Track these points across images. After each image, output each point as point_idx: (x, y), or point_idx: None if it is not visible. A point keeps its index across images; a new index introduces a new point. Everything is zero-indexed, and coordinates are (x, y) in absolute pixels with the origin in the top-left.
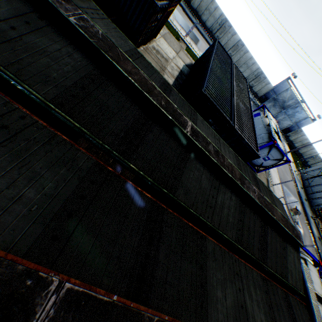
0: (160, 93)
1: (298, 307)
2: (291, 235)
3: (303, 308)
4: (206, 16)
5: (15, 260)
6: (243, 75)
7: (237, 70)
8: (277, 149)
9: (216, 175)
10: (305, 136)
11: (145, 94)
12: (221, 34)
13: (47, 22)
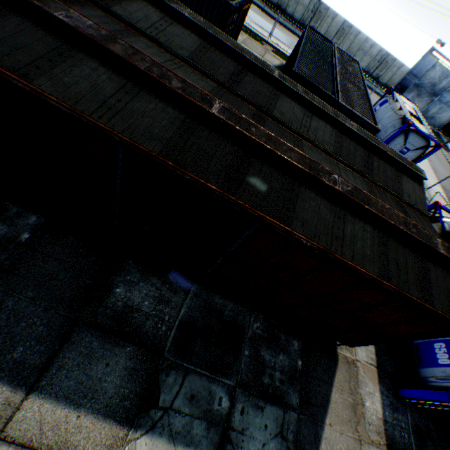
0: (249, 53)
1: (415, 214)
2: (406, 166)
3: (423, 219)
4: (291, 7)
5: (202, 90)
6: (351, 58)
7: (341, 53)
8: (417, 133)
9: (308, 110)
10: None
11: (238, 52)
12: (317, 23)
13: (173, 21)
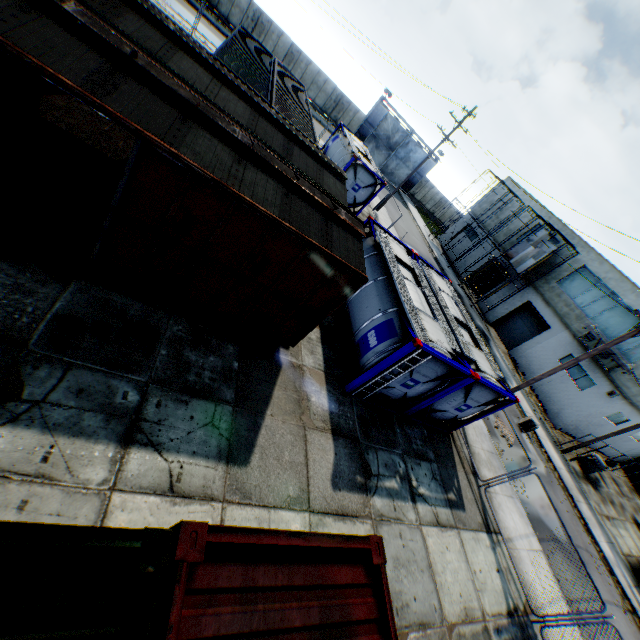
0: None
1: None
2: (328, 162)
3: None
4: (225, 7)
5: None
6: (297, 80)
7: (285, 72)
8: (365, 169)
9: (217, 80)
10: (435, 188)
11: None
12: (261, 37)
13: None
